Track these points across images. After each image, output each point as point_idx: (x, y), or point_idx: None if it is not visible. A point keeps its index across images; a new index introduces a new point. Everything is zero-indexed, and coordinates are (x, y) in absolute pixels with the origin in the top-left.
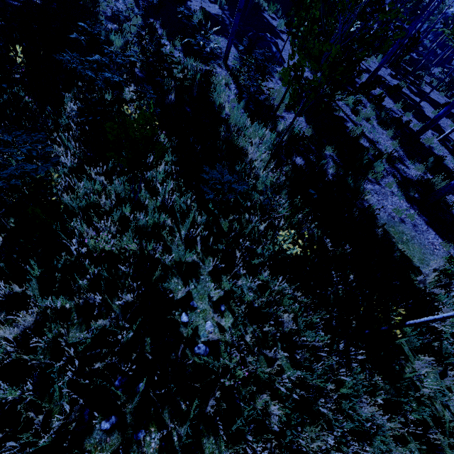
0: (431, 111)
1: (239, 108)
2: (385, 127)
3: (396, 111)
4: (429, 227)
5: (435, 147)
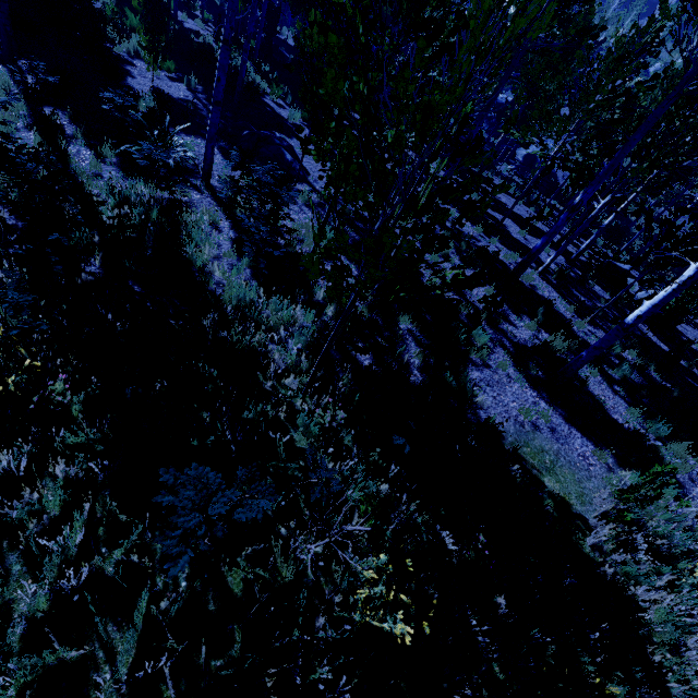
0: (517, 231)
1: (241, 269)
2: (471, 264)
3: (477, 237)
4: (571, 426)
5: (537, 286)
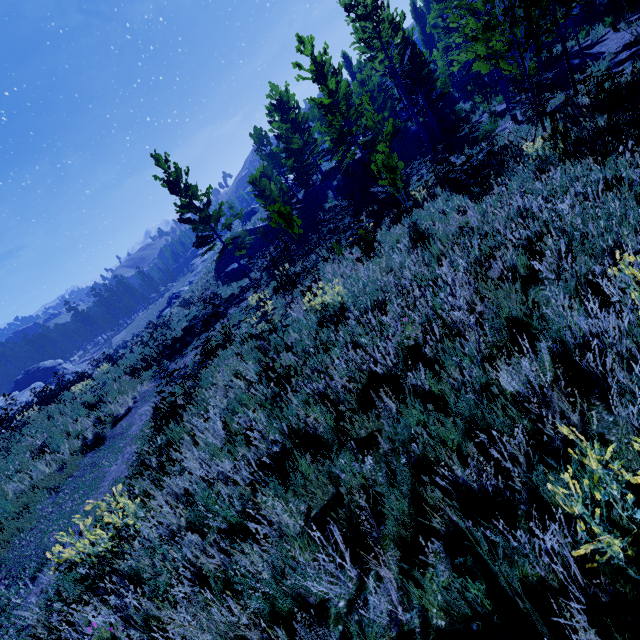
0: None
1: None
2: None
3: None
4: None
5: None
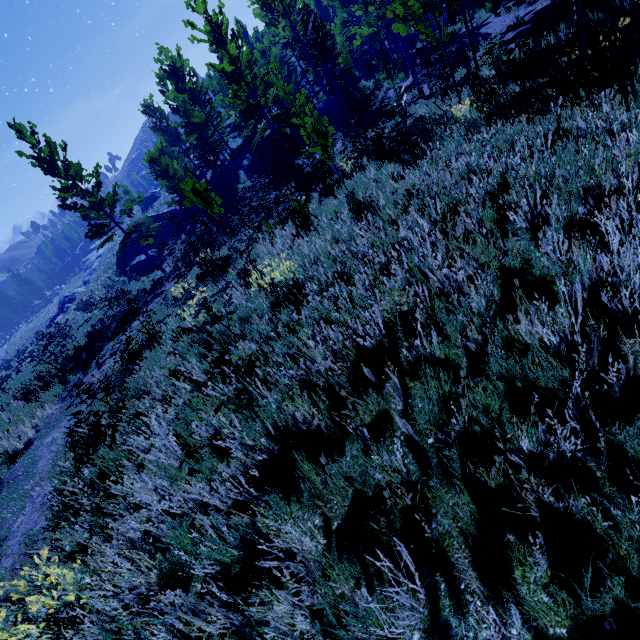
0: None
1: None
2: None
3: None
4: None
5: None
